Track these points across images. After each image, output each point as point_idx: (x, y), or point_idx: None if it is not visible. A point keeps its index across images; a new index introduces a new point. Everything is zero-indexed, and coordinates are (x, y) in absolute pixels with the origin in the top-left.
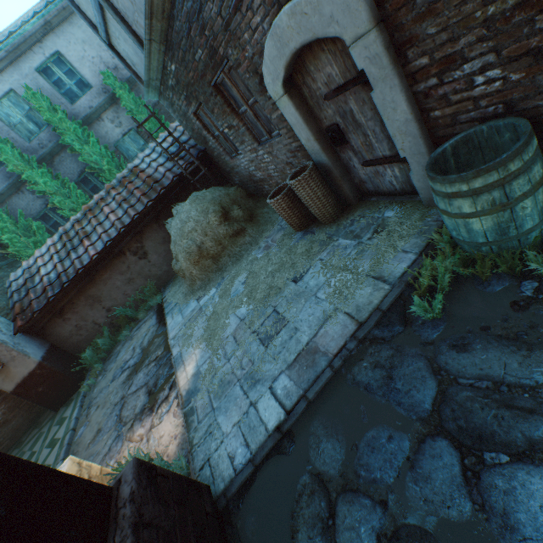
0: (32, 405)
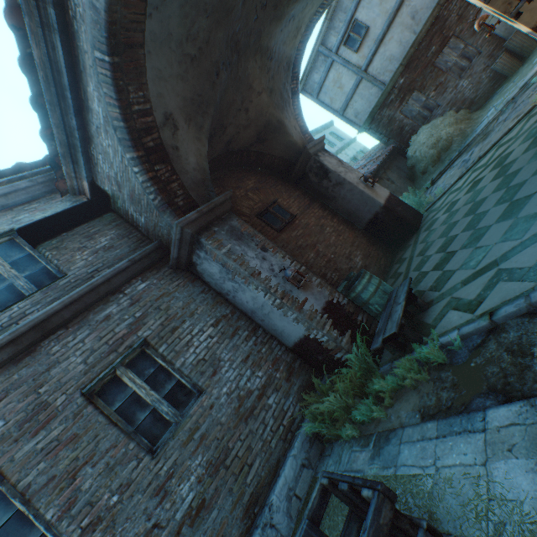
0: (377, 259)
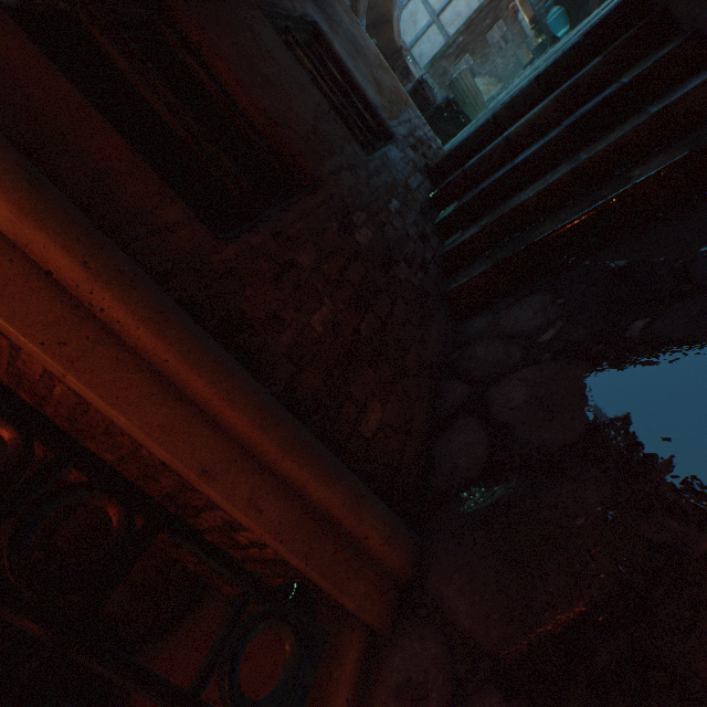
0: None
